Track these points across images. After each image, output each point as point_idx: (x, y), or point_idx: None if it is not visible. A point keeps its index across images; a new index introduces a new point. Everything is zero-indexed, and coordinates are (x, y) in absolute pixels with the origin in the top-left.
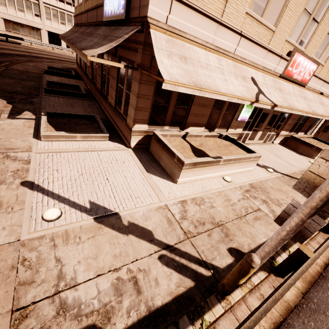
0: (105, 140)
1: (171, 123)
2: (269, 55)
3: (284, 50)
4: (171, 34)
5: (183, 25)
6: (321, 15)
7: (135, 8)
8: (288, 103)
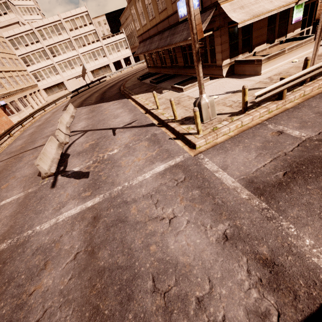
0: (208, 81)
1: (242, 51)
2: None
3: None
4: (230, 0)
5: None
6: None
7: (207, 1)
8: None
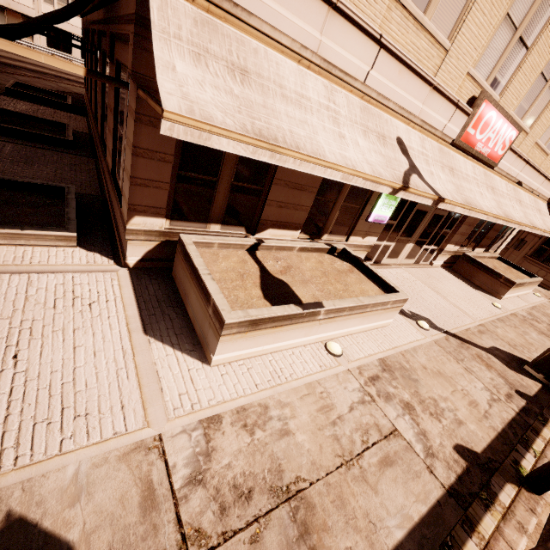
0: (69, 245)
1: (227, 218)
2: (434, 97)
3: (463, 93)
4: (210, 8)
5: None
6: (534, 33)
7: None
8: (464, 196)
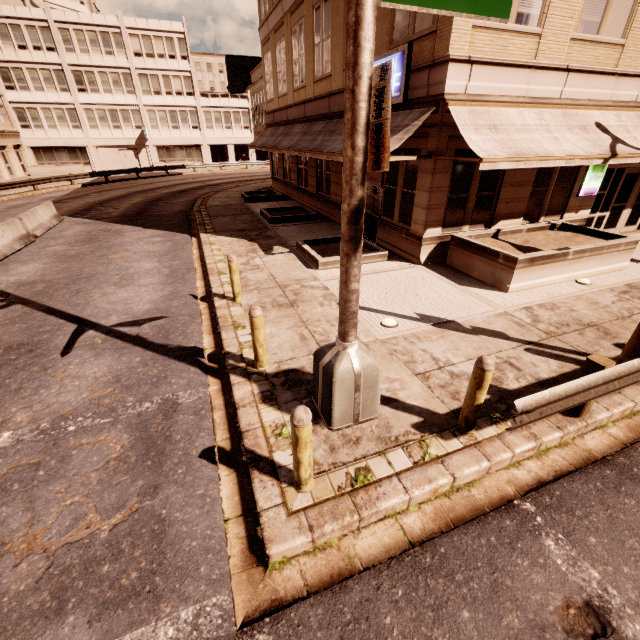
0: (383, 260)
1: (472, 219)
2: (620, 81)
3: None
4: (472, 104)
5: (485, 88)
6: None
7: (419, 87)
8: None
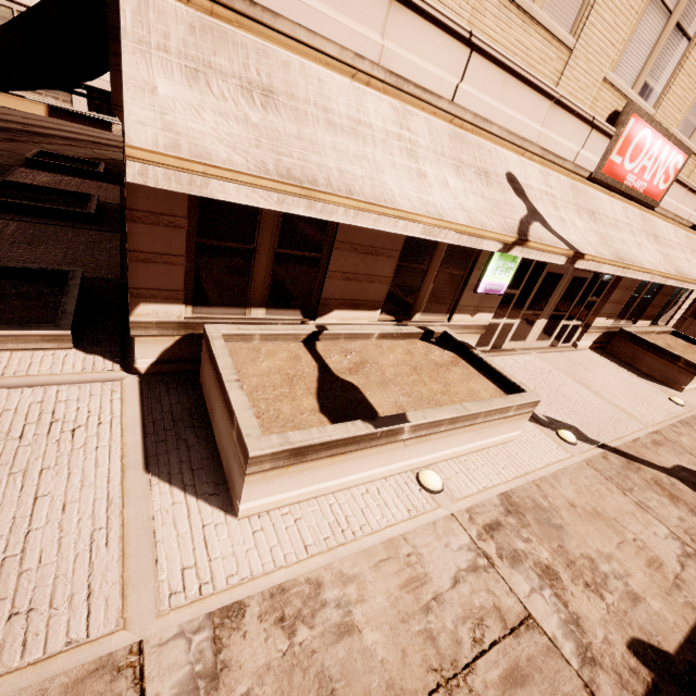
0: (61, 346)
1: (273, 298)
2: (558, 115)
3: (600, 108)
4: (215, 9)
5: None
6: None
7: None
8: (613, 248)
